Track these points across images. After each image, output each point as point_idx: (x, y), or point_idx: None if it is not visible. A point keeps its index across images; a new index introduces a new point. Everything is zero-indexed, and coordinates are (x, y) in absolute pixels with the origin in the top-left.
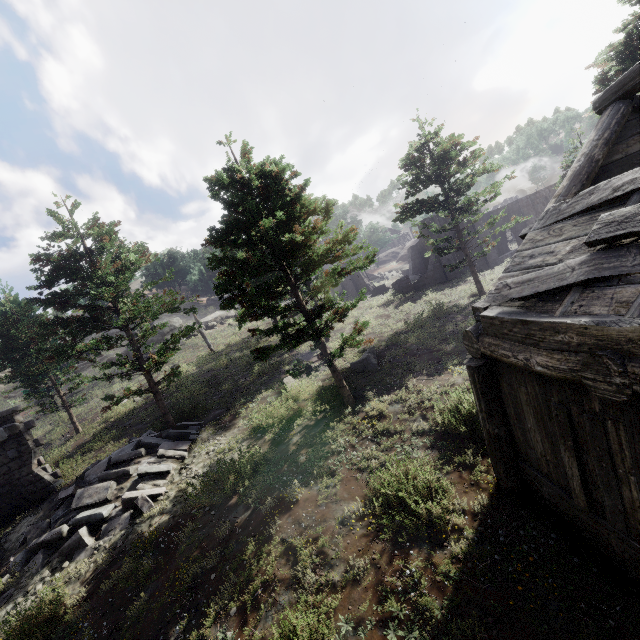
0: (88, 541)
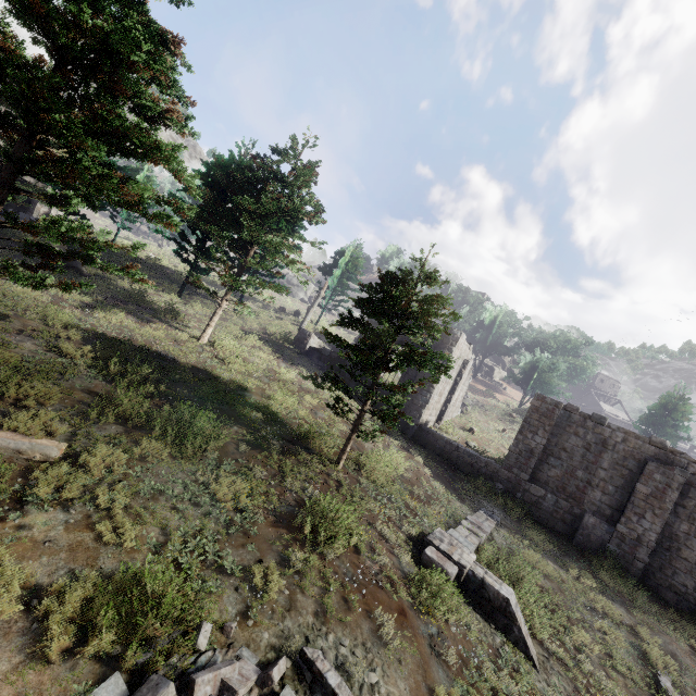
0: None
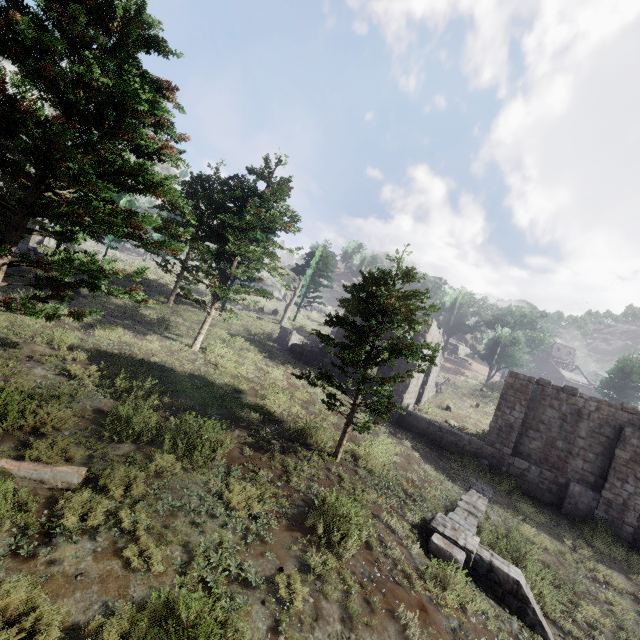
0: None
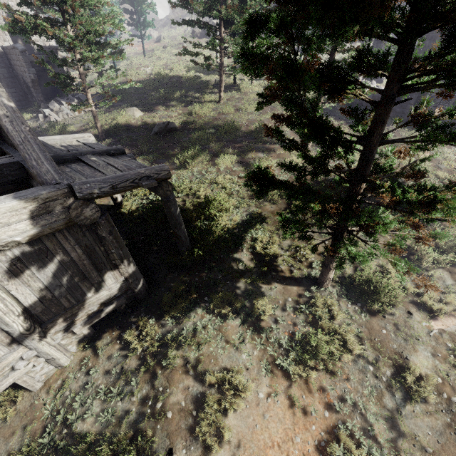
0: (41, 120)
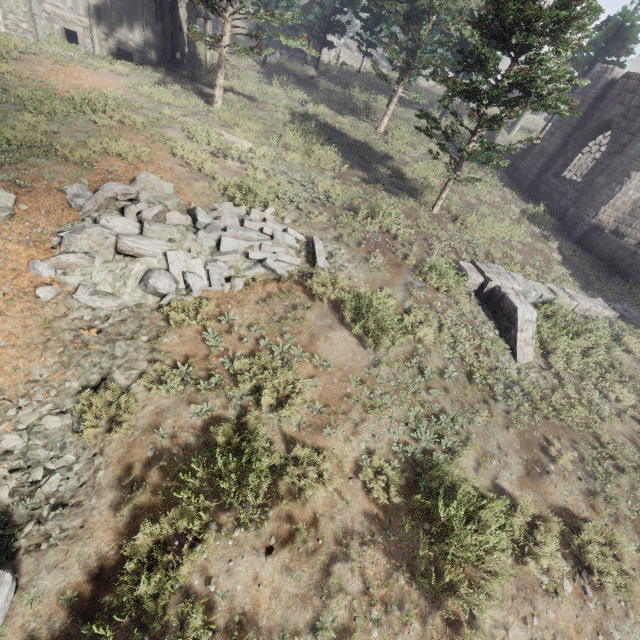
0: None
